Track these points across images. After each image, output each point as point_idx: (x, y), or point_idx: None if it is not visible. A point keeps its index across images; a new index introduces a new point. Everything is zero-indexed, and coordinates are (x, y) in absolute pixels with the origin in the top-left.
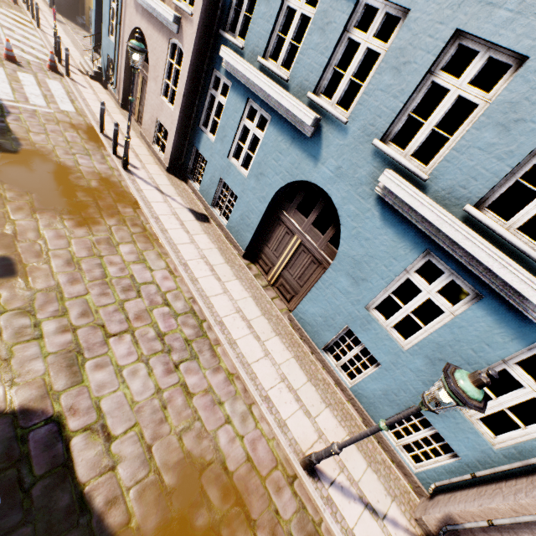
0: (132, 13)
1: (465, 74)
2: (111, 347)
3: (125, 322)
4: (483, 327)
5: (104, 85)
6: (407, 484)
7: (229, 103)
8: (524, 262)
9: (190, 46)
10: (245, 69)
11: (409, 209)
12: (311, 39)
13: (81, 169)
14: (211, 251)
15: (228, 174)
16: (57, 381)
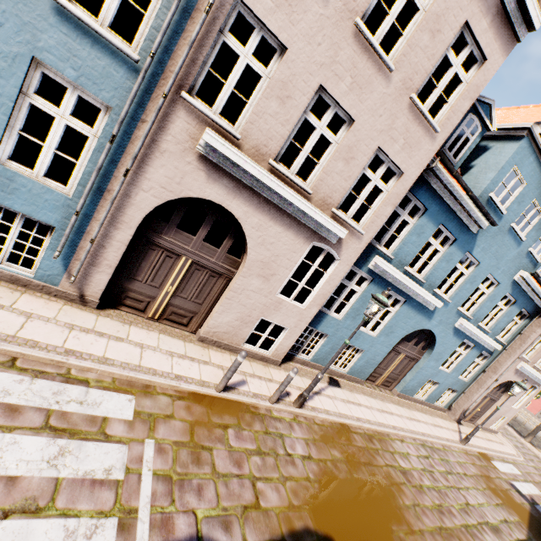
0: (189, 173)
1: (485, 285)
2: (473, 504)
3: (454, 489)
4: (473, 353)
5: None
6: (443, 412)
7: (368, 292)
8: (486, 333)
9: (352, 257)
10: (402, 278)
11: (465, 330)
12: (441, 264)
13: (318, 458)
14: (369, 401)
15: (357, 339)
16: (506, 540)
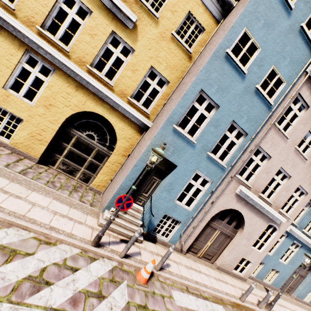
0: (231, 200)
1: None
2: None
3: None
4: None
5: (146, 238)
6: None
7: (285, 242)
8: None
9: (284, 229)
10: (303, 236)
11: None
12: None
13: None
14: (287, 304)
15: (277, 266)
16: None
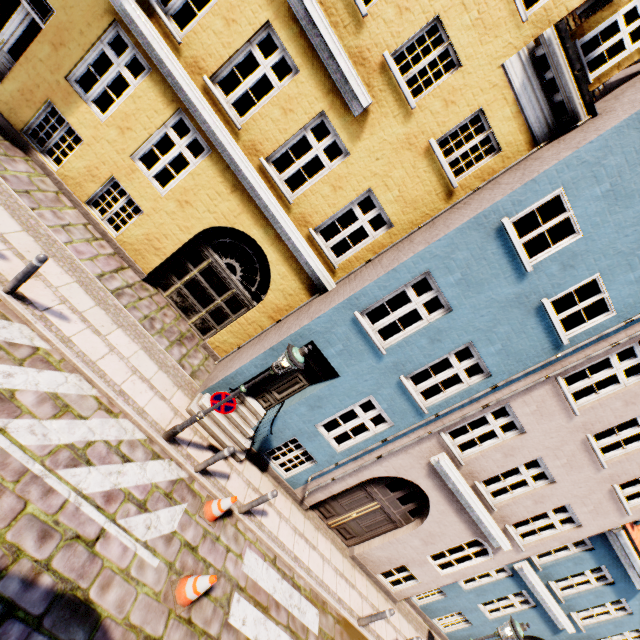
0: (416, 468)
1: (632, 634)
2: None
3: None
4: None
5: (253, 459)
6: None
7: (502, 582)
8: None
9: (504, 560)
10: (542, 591)
11: None
12: (588, 595)
13: None
14: None
15: (471, 612)
16: None
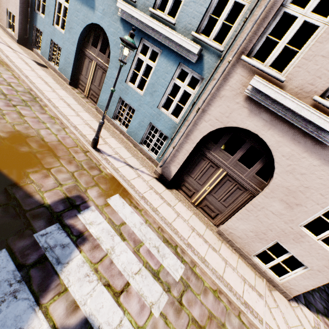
0: None
1: None
2: None
3: None
4: (164, 65)
5: None
6: (153, 165)
7: None
8: (170, 27)
9: None
10: None
11: (131, 19)
12: None
13: None
14: (47, 77)
15: (54, 35)
16: None
